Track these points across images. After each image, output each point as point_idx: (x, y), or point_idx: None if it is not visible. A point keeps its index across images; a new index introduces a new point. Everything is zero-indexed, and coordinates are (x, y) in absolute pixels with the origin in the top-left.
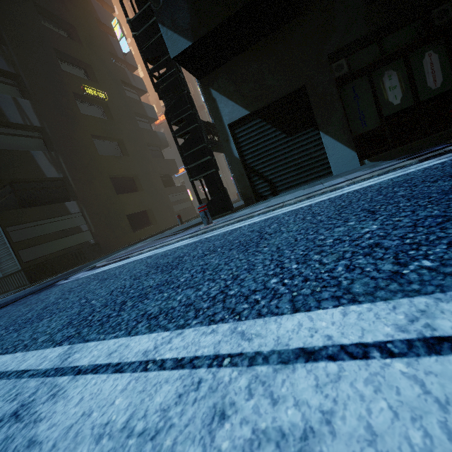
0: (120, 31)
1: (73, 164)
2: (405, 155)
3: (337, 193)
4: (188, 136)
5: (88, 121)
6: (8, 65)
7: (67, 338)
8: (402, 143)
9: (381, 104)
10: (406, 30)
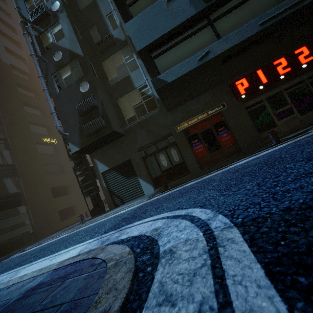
0: None
1: (28, 182)
2: (158, 192)
3: (115, 214)
4: (83, 177)
5: (42, 156)
6: (1, 134)
7: None
8: (171, 181)
9: (160, 166)
10: (163, 141)
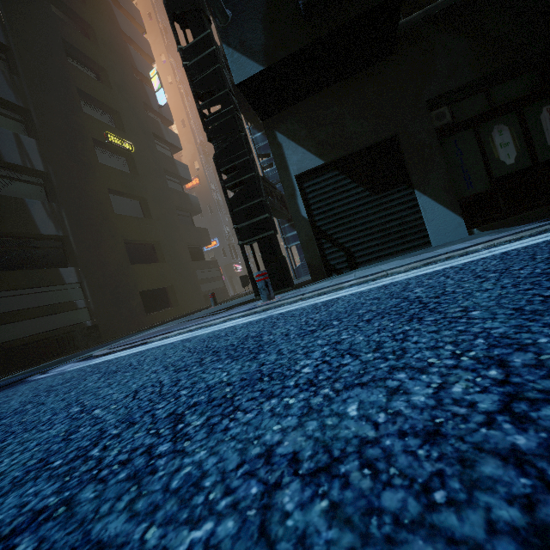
0: (158, 82)
1: (79, 220)
2: (543, 218)
3: (489, 253)
4: (241, 187)
5: (107, 172)
6: (17, 97)
7: (31, 520)
8: (519, 211)
9: (490, 163)
10: (519, 81)
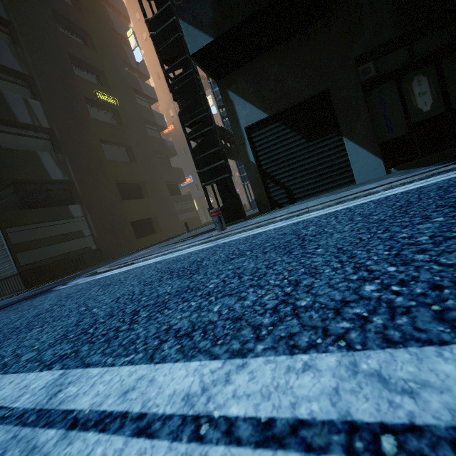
0: (134, 41)
1: (80, 167)
2: (443, 161)
3: (379, 196)
4: (201, 139)
5: (98, 125)
6: (22, 66)
7: (59, 358)
8: (432, 152)
9: (409, 111)
10: (438, 34)
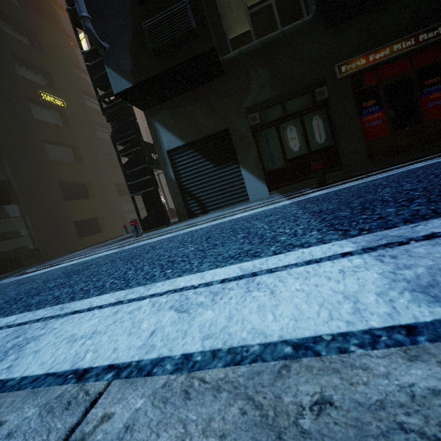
0: (86, 45)
1: (19, 167)
2: (291, 191)
3: (225, 220)
4: (131, 157)
5: (41, 126)
6: None
7: None
8: (301, 181)
9: (285, 150)
10: (300, 99)
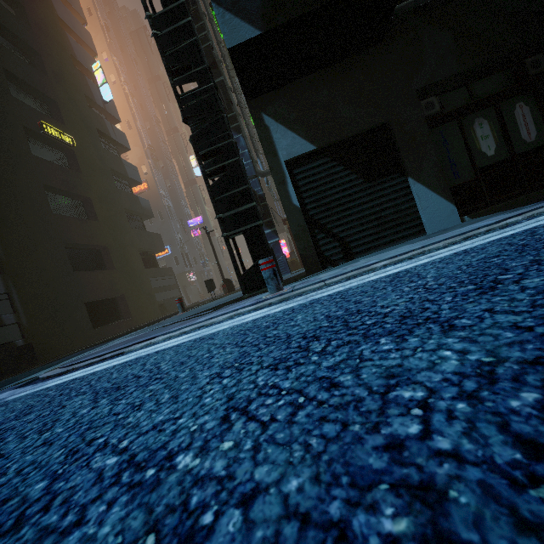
0: (102, 76)
1: (7, 219)
2: None
3: None
4: (224, 173)
5: (42, 166)
6: None
7: None
8: (501, 200)
9: (473, 154)
10: (495, 78)
